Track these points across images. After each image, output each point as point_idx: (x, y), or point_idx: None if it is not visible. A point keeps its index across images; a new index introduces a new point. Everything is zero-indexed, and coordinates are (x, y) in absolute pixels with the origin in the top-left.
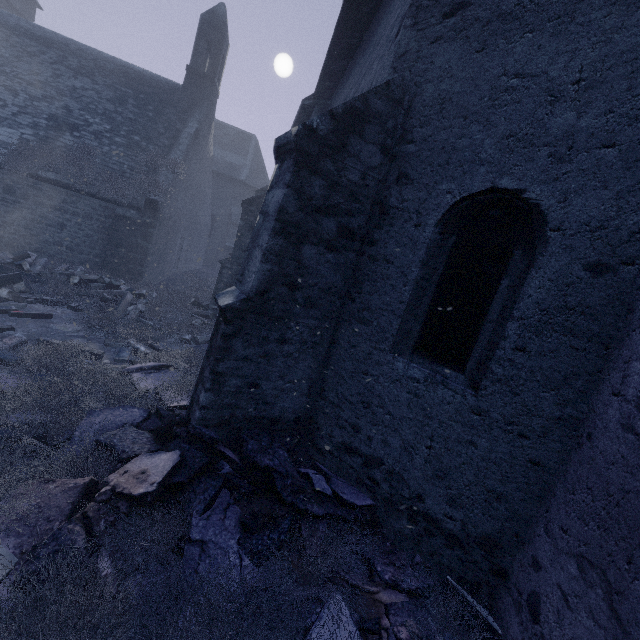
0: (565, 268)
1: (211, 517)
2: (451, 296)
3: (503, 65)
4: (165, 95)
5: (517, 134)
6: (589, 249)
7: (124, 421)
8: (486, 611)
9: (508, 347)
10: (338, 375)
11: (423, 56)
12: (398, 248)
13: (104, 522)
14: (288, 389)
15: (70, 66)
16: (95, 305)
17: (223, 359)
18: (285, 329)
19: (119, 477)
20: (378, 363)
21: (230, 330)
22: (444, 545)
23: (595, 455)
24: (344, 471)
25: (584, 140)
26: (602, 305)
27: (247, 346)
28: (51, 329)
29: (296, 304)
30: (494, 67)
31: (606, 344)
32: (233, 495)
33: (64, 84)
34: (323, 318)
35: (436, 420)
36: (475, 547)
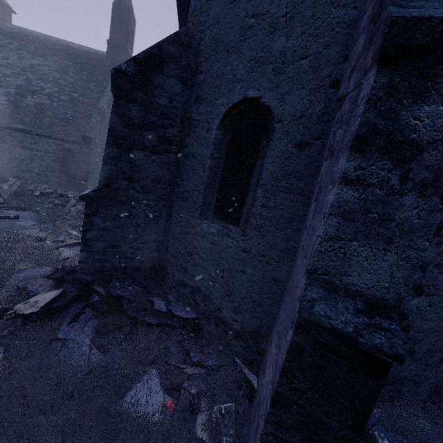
0: (285, 147)
1: (75, 326)
2: (230, 176)
3: (245, 10)
4: (94, 63)
5: (255, 58)
6: (296, 132)
7: (39, 275)
8: (255, 377)
9: (258, 205)
10: (174, 237)
11: (203, 11)
12: (199, 147)
13: (7, 331)
14: (142, 248)
15: (29, 50)
16: (50, 208)
17: (88, 230)
18: (131, 208)
19: (21, 305)
20: (194, 226)
21: (89, 211)
22: (233, 338)
23: (294, 269)
24: (181, 298)
25: (290, 56)
26: (305, 170)
27: (104, 221)
28: (16, 225)
29: (136, 191)
30: (241, 12)
31: (308, 196)
32: (93, 313)
33: (25, 63)
34: (158, 199)
35: (224, 259)
36: (248, 338)
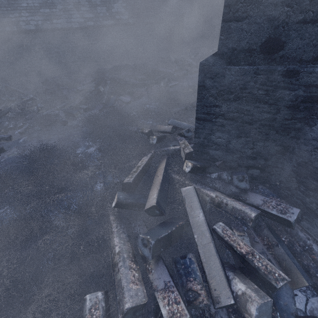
0: None
1: None
2: None
3: None
4: None
5: None
6: None
7: None
8: None
9: None
10: None
11: None
12: None
13: None
14: None
15: None
16: None
17: None
18: None
19: None
20: None
21: None
22: None
23: None
24: None
25: None
26: None
27: None
28: None
29: None
30: None
31: None
32: None
33: None
34: None
35: None
36: None
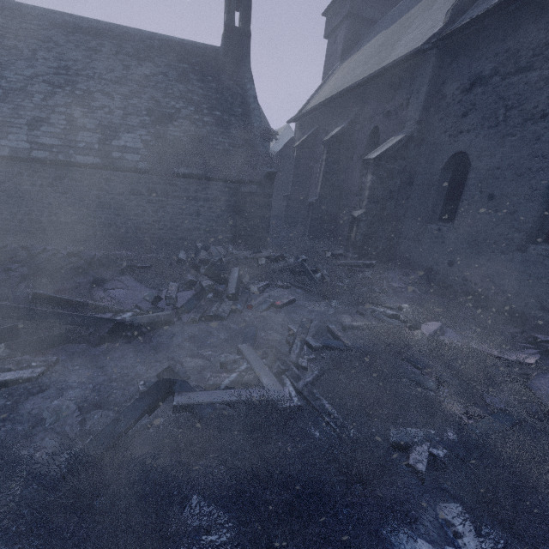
0: None
1: None
2: None
3: None
4: (212, 61)
5: None
6: None
7: None
8: None
9: None
10: None
11: None
12: None
13: None
14: None
15: (129, 53)
16: (293, 279)
17: None
18: None
19: None
20: None
21: None
22: None
23: None
24: None
25: None
26: None
27: None
28: (316, 312)
29: None
30: None
31: None
32: None
33: (137, 74)
34: None
35: None
36: None
